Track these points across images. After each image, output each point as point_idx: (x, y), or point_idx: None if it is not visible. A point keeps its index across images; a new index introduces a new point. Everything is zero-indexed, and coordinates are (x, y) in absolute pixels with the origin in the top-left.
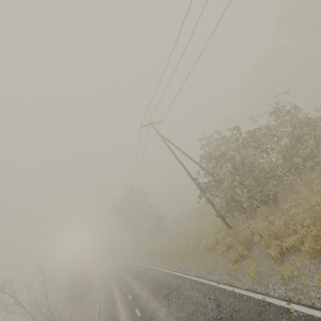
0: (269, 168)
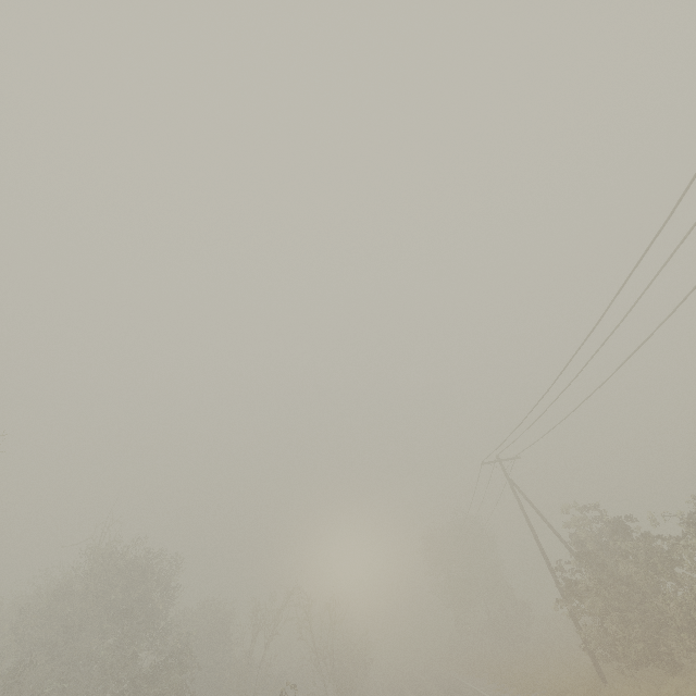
0: (659, 609)
